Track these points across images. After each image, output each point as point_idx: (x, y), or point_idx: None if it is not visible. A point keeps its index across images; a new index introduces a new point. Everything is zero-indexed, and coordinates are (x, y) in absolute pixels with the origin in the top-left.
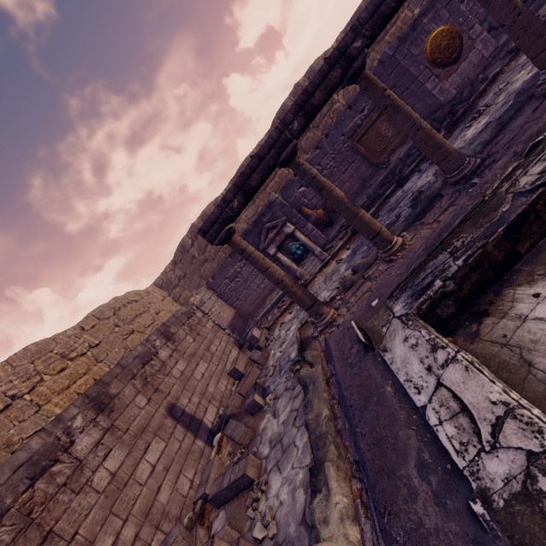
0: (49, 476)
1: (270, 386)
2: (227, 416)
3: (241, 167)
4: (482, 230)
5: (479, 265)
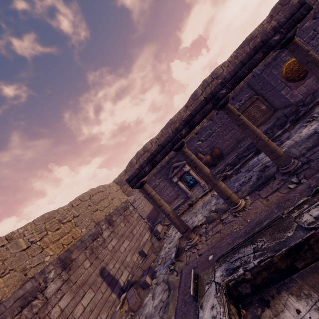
0: (30, 307)
1: (157, 271)
2: (132, 282)
3: (167, 123)
4: (273, 244)
5: (268, 268)
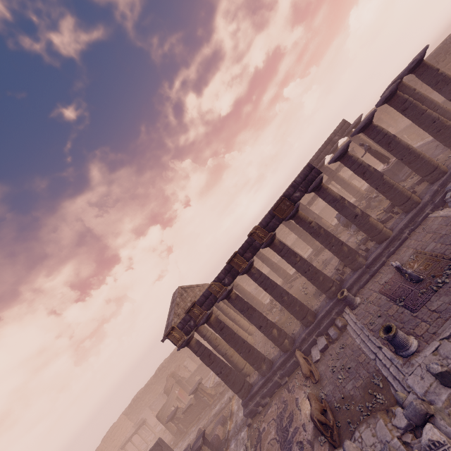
0: None
1: None
2: None
3: (146, 385)
4: None
5: None
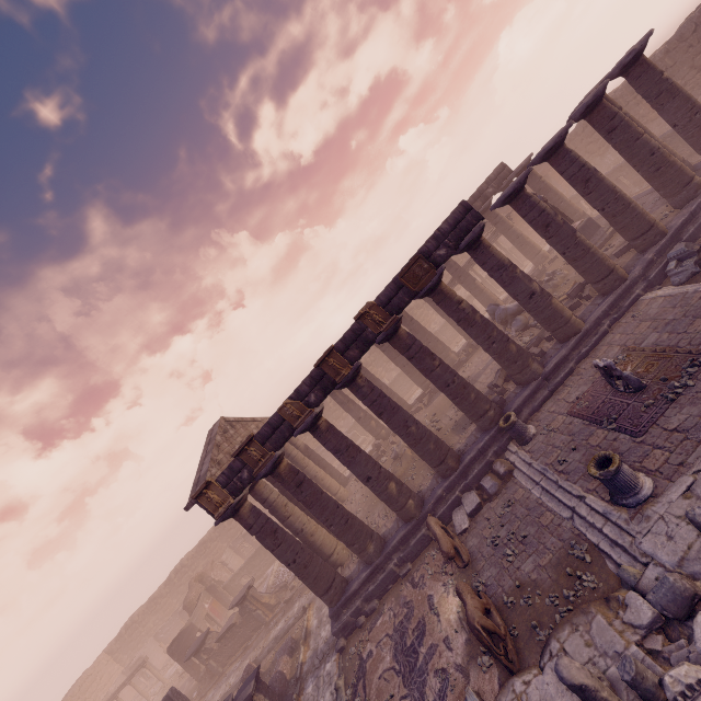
0: None
1: None
2: None
3: (151, 599)
4: None
5: None
